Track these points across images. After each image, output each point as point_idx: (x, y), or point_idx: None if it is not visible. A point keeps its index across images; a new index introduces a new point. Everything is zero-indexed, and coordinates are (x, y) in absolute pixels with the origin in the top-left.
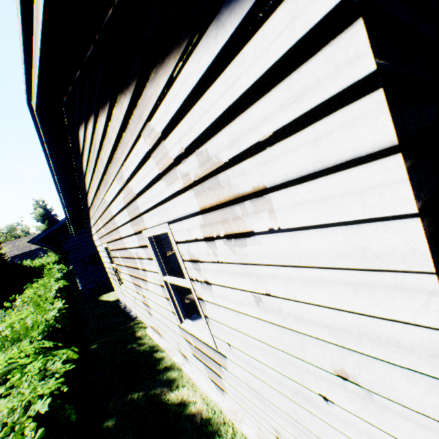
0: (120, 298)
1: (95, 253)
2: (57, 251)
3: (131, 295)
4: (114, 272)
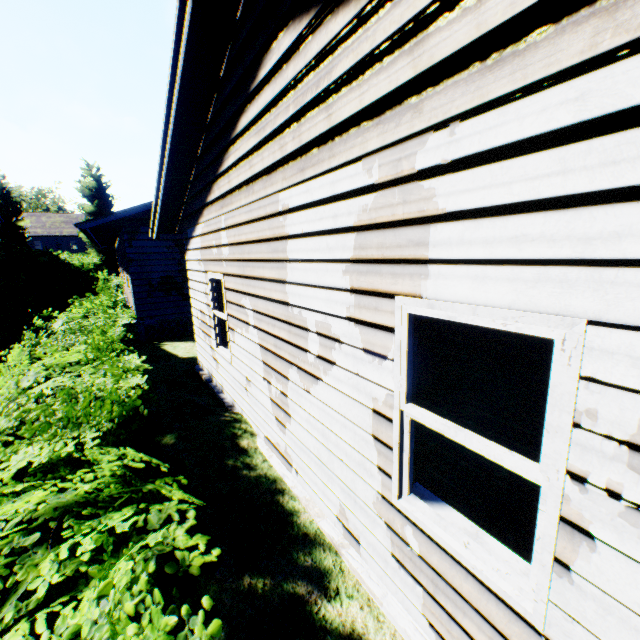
0: (201, 362)
1: (169, 275)
2: (101, 250)
3: (239, 373)
4: (214, 323)
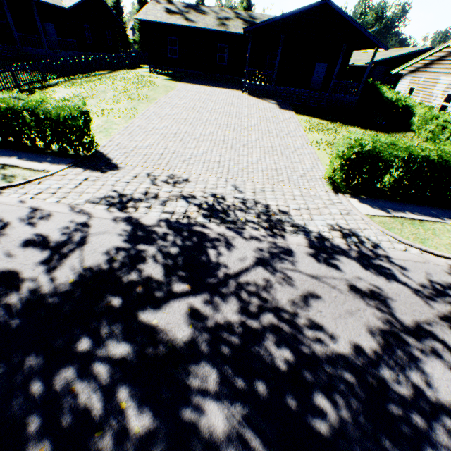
0: None
1: None
2: None
3: None
4: None
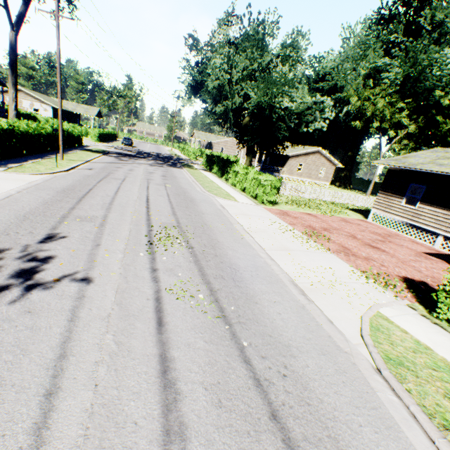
0: None
1: None
2: None
3: None
4: None
